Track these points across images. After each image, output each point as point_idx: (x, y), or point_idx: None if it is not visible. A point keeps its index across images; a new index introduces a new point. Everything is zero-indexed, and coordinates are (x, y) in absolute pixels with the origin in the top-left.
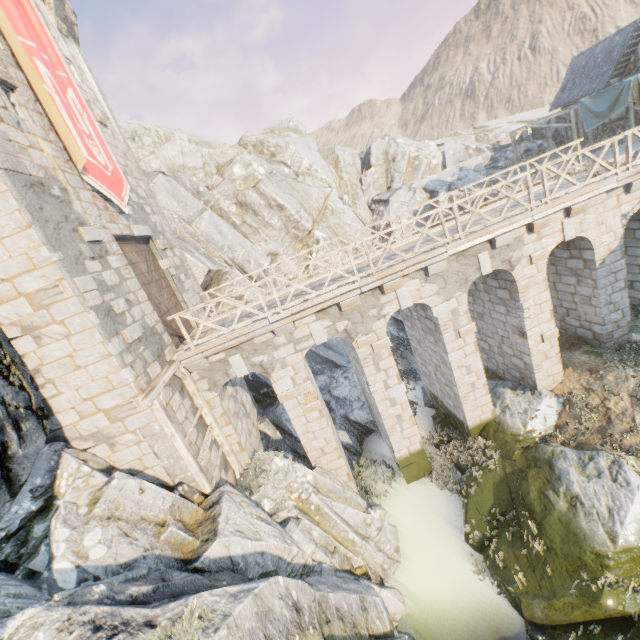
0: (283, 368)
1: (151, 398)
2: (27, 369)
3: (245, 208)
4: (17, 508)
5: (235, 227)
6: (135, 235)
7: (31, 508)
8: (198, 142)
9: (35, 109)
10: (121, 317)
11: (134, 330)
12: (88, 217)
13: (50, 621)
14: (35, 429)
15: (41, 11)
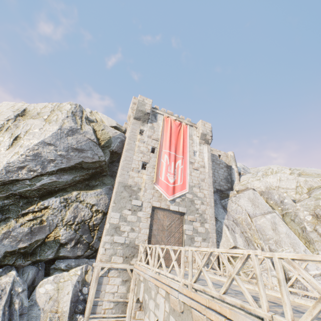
0: (148, 317)
1: (96, 264)
2: (102, 234)
3: (320, 219)
4: (62, 263)
5: (302, 231)
6: (170, 209)
7: (62, 266)
8: (310, 174)
9: (152, 167)
10: (121, 232)
11: (120, 238)
12: (143, 197)
13: (10, 278)
14: (82, 248)
15: (193, 140)
